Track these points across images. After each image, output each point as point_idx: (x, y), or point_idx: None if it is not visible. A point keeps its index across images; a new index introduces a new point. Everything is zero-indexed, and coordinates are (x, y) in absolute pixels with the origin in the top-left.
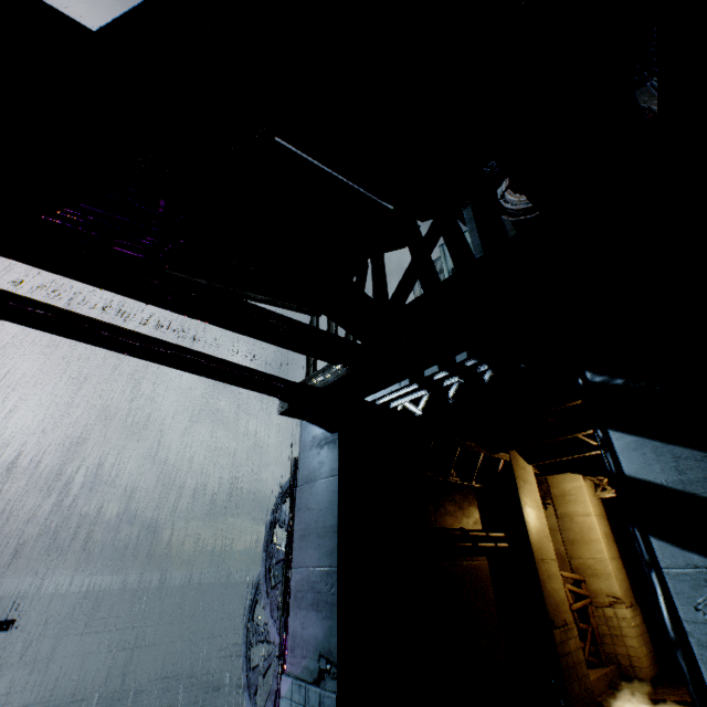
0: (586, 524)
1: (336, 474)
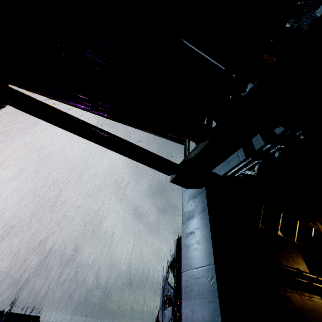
0: None
1: (206, 208)
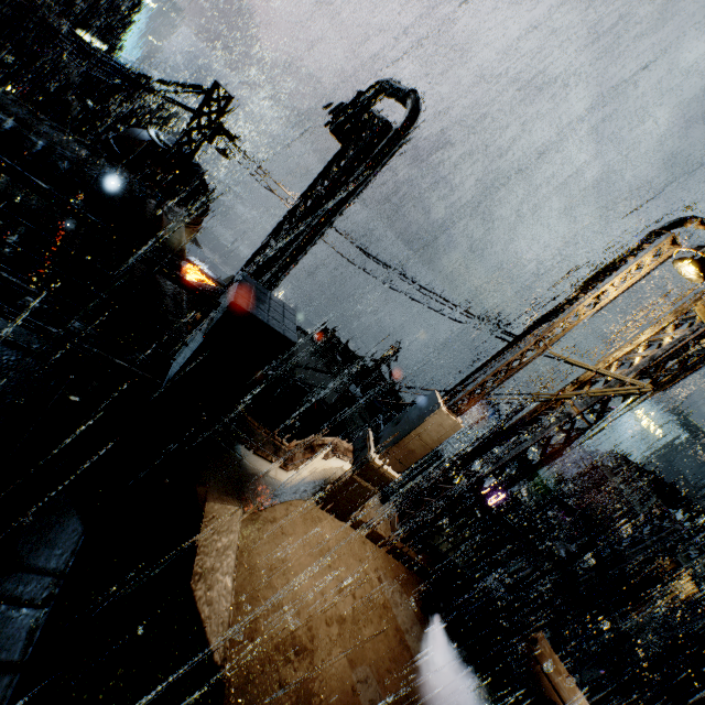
0: None
1: None
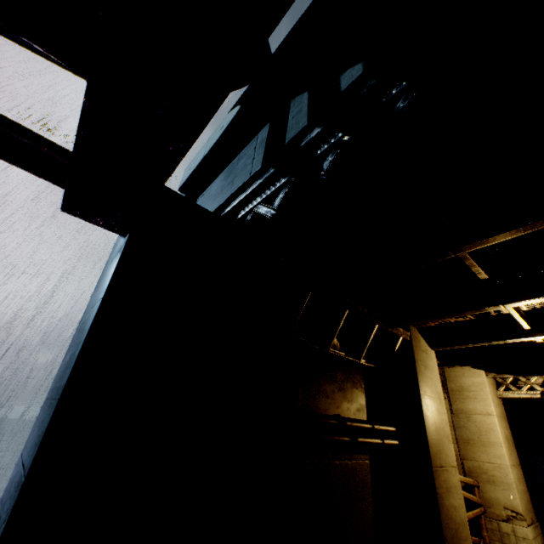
0: (485, 424)
1: (101, 296)
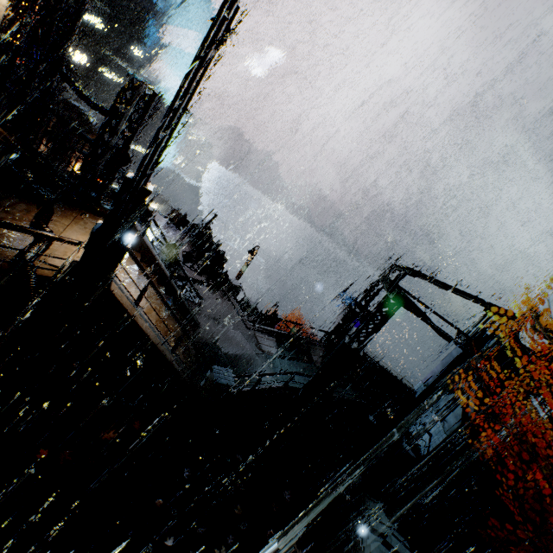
0: None
1: (454, 359)
